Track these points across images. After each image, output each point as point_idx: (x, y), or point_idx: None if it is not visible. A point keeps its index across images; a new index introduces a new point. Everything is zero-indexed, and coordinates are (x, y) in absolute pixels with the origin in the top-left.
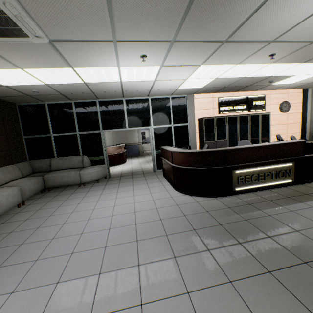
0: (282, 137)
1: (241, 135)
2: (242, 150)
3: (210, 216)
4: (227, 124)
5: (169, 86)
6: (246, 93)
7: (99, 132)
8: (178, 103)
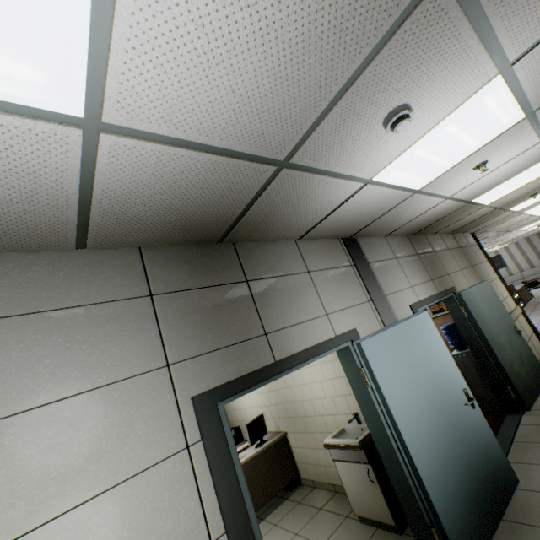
0: None
1: None
2: None
3: (535, 313)
4: None
5: None
6: None
7: None
8: None
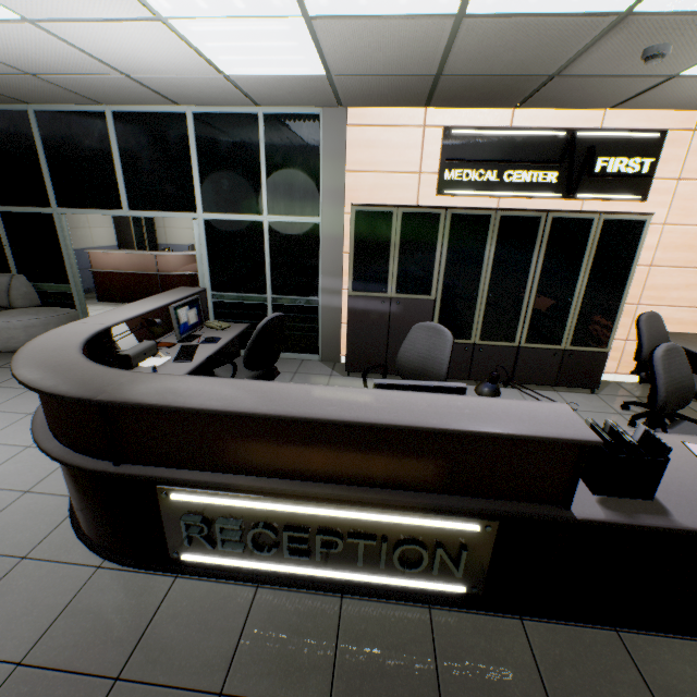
0: (693, 318)
1: (495, 290)
2: (199, 414)
3: None
4: (443, 242)
5: (169, 60)
6: (577, 117)
7: (50, 214)
8: (288, 139)
